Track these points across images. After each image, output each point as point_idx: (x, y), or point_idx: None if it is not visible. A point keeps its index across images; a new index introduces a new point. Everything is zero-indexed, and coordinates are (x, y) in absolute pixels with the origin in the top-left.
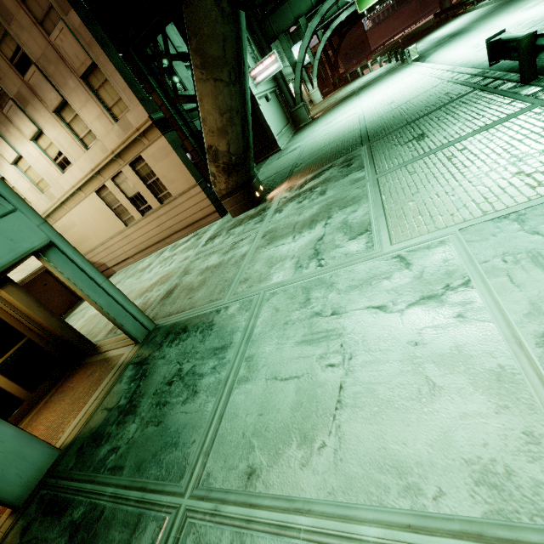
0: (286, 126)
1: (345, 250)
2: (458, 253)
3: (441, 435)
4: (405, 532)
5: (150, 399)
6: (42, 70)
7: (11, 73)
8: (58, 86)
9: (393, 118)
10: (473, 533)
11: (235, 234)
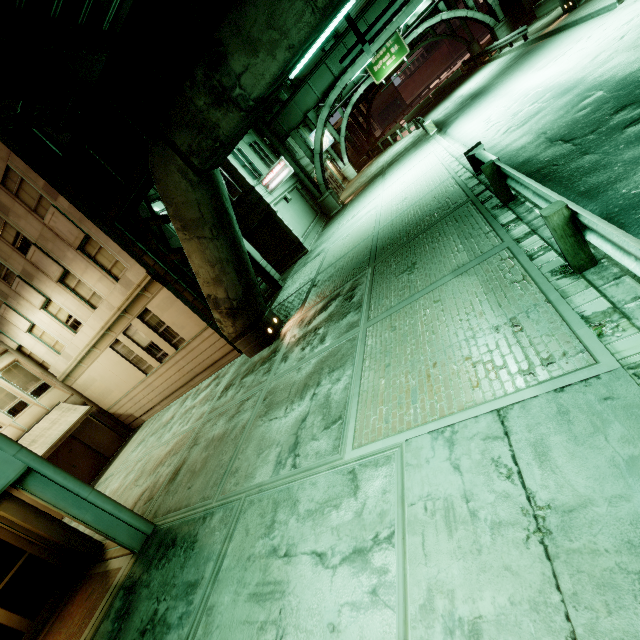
0: (314, 220)
1: (318, 445)
2: (396, 482)
3: None
4: None
5: None
6: (41, 248)
7: (15, 255)
8: (58, 259)
9: (400, 227)
10: None
11: (245, 386)
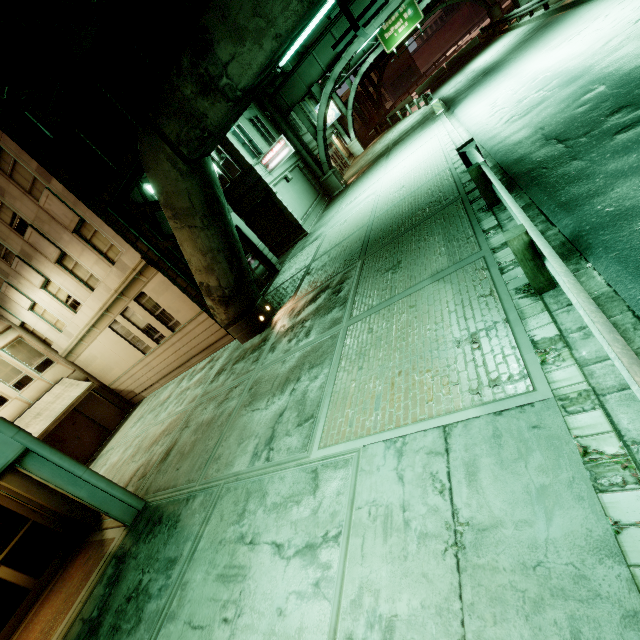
0: (315, 201)
1: (290, 441)
2: (349, 485)
3: None
4: None
5: (111, 618)
6: (38, 229)
7: (13, 235)
8: (55, 241)
9: (393, 219)
10: None
11: (235, 373)
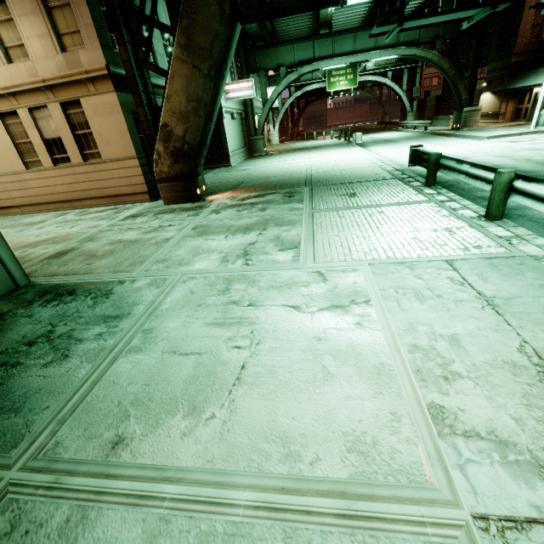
0: (242, 148)
1: (273, 257)
2: (365, 280)
3: (327, 412)
4: (279, 494)
5: None
6: None
7: None
8: None
9: (334, 176)
10: (338, 491)
11: (163, 218)
